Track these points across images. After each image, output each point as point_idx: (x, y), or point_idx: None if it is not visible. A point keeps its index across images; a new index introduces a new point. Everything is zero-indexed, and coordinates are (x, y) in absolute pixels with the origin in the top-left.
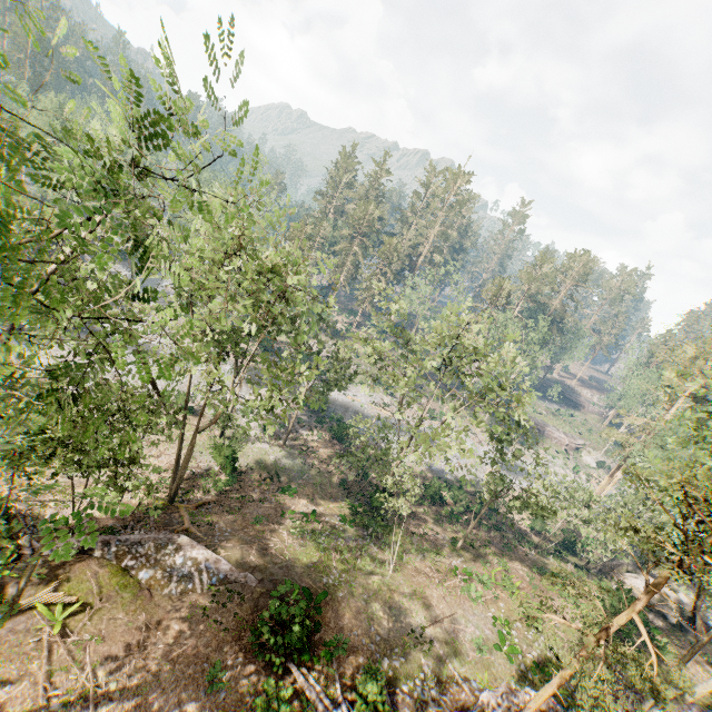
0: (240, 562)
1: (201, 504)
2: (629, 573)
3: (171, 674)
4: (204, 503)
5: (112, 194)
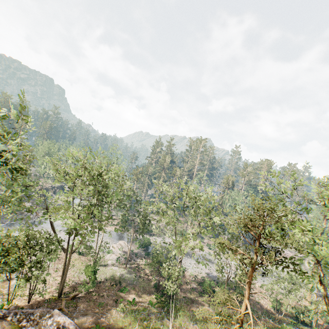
0: (83, 324)
1: (73, 297)
2: None
3: None
4: (74, 296)
5: (0, 137)
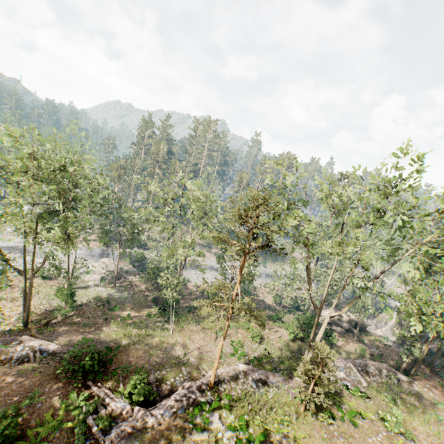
0: (67, 344)
1: (47, 323)
2: (323, 310)
3: (2, 402)
4: (48, 321)
5: None
